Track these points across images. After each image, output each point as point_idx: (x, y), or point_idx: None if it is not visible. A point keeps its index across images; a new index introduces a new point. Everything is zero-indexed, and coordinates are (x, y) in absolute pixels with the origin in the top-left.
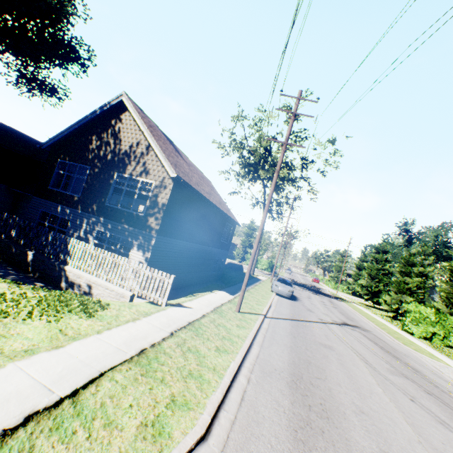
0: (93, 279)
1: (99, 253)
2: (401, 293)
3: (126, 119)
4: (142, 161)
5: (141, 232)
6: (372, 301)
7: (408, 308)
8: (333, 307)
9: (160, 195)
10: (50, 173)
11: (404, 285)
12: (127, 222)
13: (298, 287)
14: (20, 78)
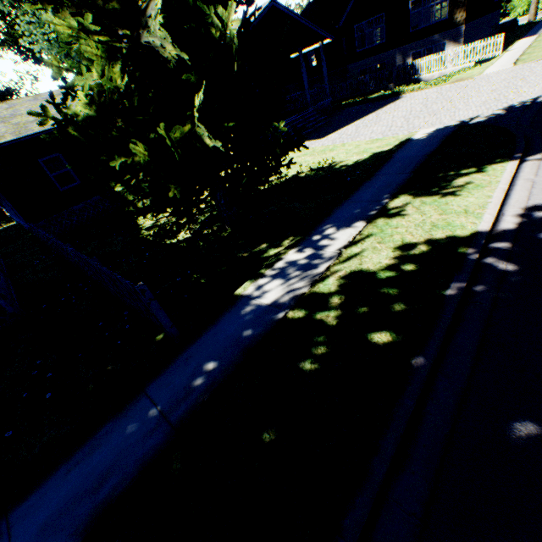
0: (442, 72)
1: (440, 56)
2: None
3: None
4: None
5: (449, 32)
6: None
7: None
8: None
9: None
10: (352, 41)
11: None
12: (433, 33)
13: None
14: None
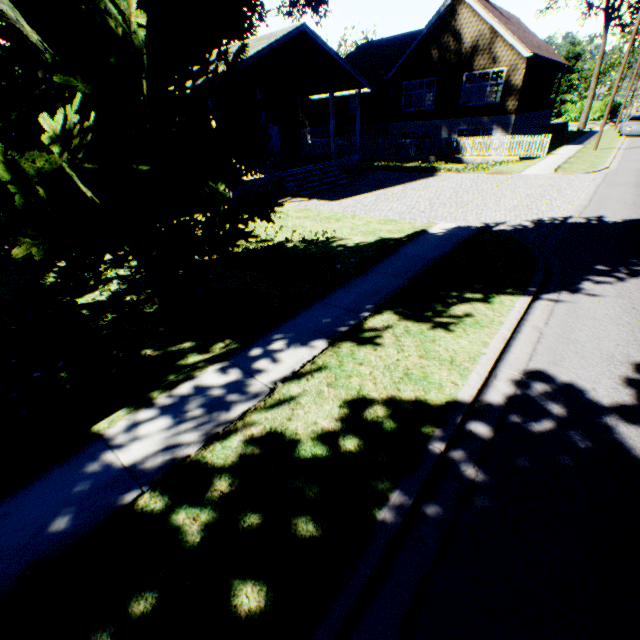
0: (486, 158)
1: (485, 141)
2: None
3: (462, 15)
4: (488, 52)
5: (499, 118)
6: None
7: None
8: None
9: (512, 79)
10: (399, 99)
11: None
12: (483, 114)
13: None
14: (291, 4)
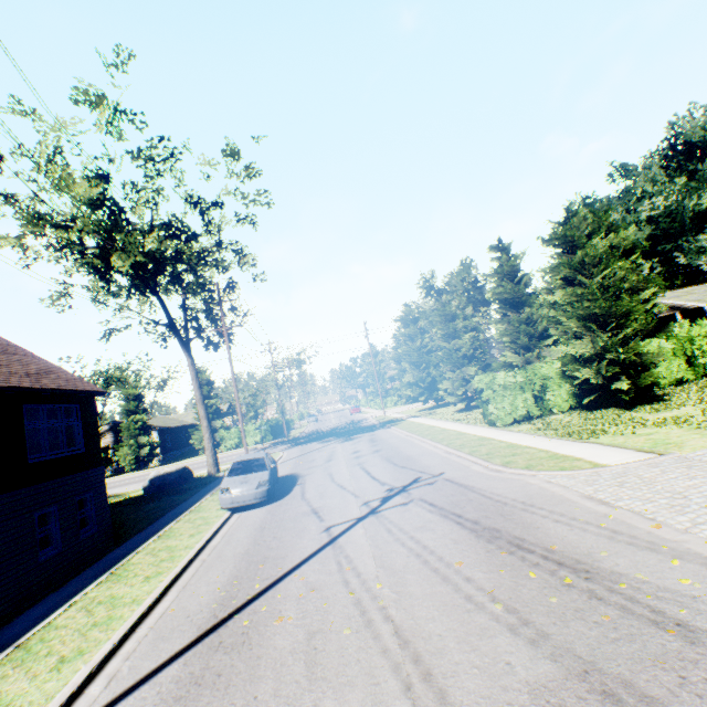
0: None
1: None
2: (460, 367)
3: None
4: None
5: None
6: (433, 398)
7: (478, 385)
8: (374, 453)
9: None
10: None
11: (457, 353)
12: None
13: (318, 442)
14: None
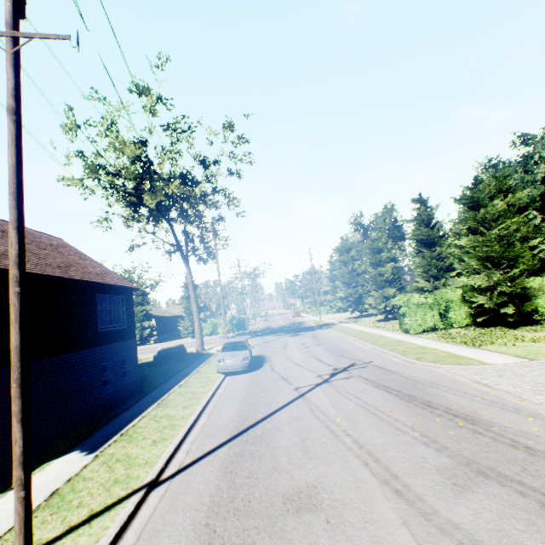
0: None
1: None
2: (382, 288)
3: None
4: None
5: None
6: (358, 310)
7: (398, 302)
8: (318, 345)
9: None
10: None
11: (381, 278)
12: None
13: (272, 335)
14: None
